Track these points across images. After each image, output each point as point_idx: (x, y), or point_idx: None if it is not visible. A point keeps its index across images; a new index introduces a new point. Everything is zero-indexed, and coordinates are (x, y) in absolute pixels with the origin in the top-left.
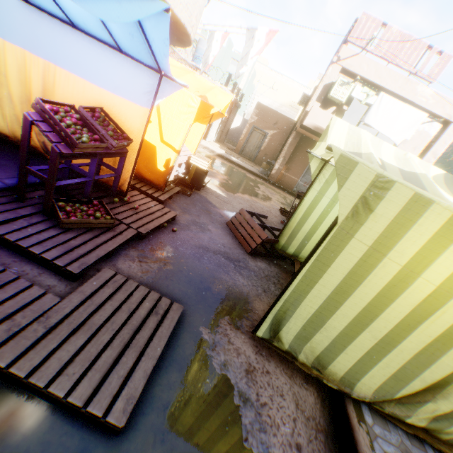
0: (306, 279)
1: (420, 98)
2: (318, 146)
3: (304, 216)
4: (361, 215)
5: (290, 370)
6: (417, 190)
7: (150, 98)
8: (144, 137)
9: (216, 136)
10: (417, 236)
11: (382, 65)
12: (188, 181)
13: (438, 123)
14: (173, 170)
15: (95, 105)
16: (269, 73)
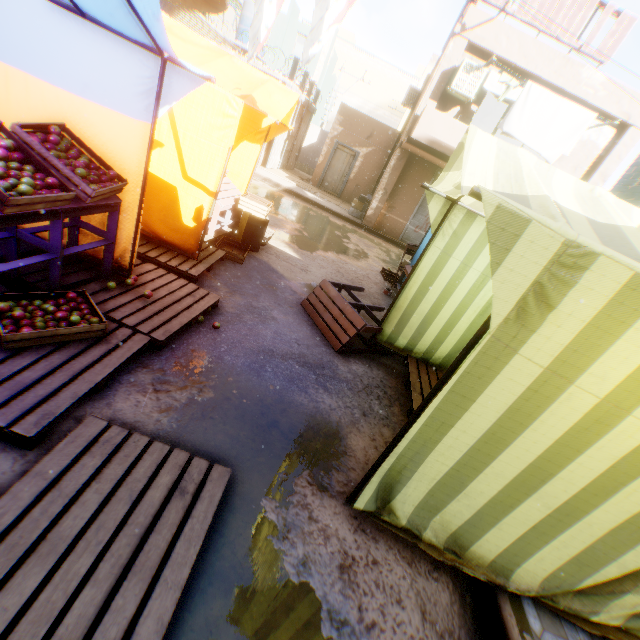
0: (433, 421)
1: (586, 89)
2: (442, 179)
3: (420, 289)
4: (532, 316)
5: (410, 550)
6: (639, 269)
7: (149, 104)
8: (155, 172)
9: (282, 161)
10: (631, 348)
11: (530, 37)
12: (238, 238)
13: (610, 128)
14: (211, 223)
15: (52, 119)
16: (357, 56)
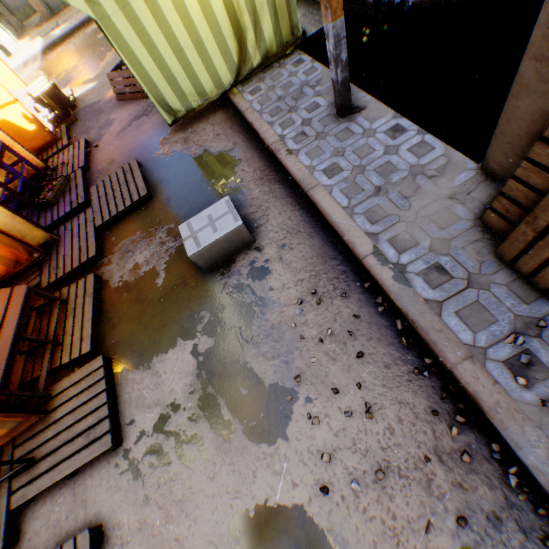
0: (136, 68)
1: None
2: None
3: None
4: (93, 2)
5: (205, 119)
6: None
7: None
8: None
9: (11, 33)
10: None
11: None
12: (62, 113)
13: None
14: (42, 121)
15: None
16: None
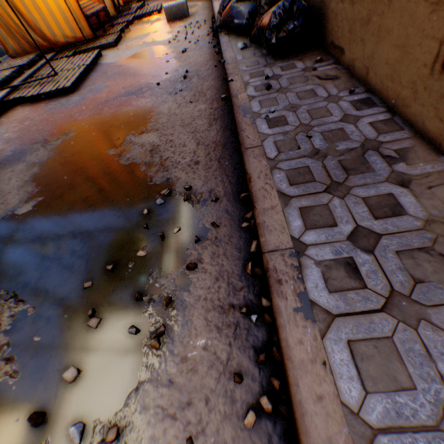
0: None
1: None
2: None
3: None
4: None
5: None
6: None
7: None
8: None
9: None
10: None
11: None
12: None
13: None
14: None
15: None
16: None
